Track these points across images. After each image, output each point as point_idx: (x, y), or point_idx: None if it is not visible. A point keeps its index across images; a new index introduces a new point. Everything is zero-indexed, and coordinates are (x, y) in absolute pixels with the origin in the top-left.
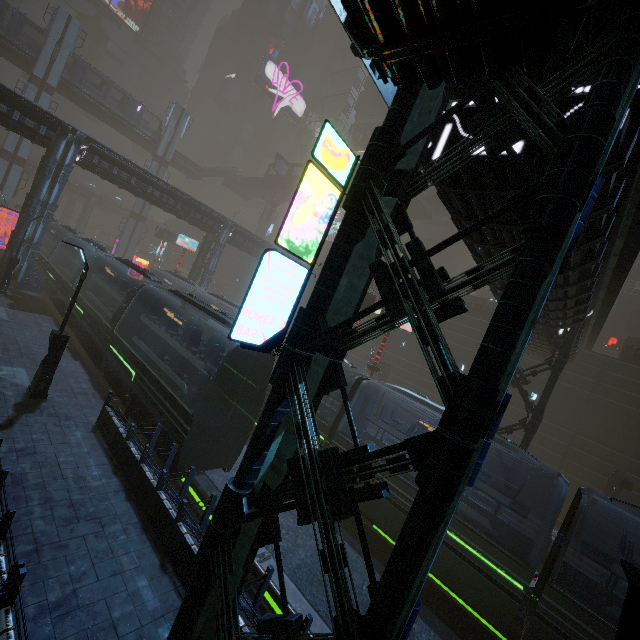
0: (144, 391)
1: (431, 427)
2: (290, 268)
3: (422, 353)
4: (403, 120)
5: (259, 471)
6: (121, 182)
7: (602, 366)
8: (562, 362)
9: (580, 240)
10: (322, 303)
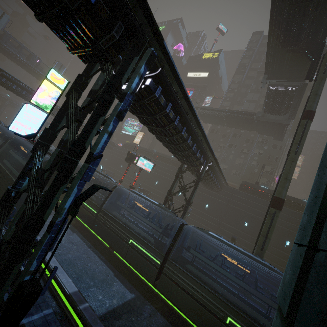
0: (2, 182)
1: (138, 203)
2: (38, 112)
3: (164, 187)
4: (88, 73)
5: (23, 184)
6: (17, 92)
7: (232, 192)
8: (198, 181)
9: (167, 123)
10: (53, 126)
